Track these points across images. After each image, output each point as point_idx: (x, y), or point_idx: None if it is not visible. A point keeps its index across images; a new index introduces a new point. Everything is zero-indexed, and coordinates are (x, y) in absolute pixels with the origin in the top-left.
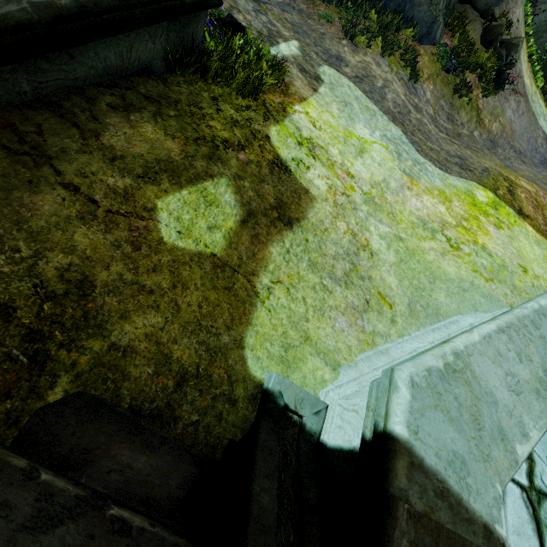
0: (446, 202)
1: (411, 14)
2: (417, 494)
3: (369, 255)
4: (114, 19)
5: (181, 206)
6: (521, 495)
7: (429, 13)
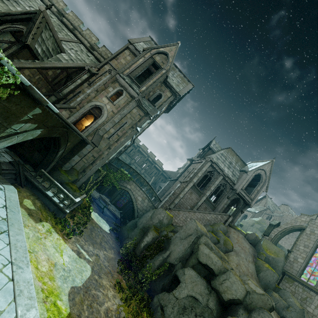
0: (48, 275)
1: (155, 314)
2: (9, 183)
3: (23, 225)
4: (49, 198)
5: (30, 202)
6: (2, 188)
7: (160, 316)
